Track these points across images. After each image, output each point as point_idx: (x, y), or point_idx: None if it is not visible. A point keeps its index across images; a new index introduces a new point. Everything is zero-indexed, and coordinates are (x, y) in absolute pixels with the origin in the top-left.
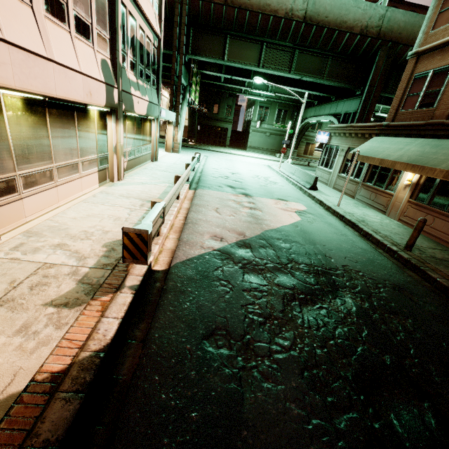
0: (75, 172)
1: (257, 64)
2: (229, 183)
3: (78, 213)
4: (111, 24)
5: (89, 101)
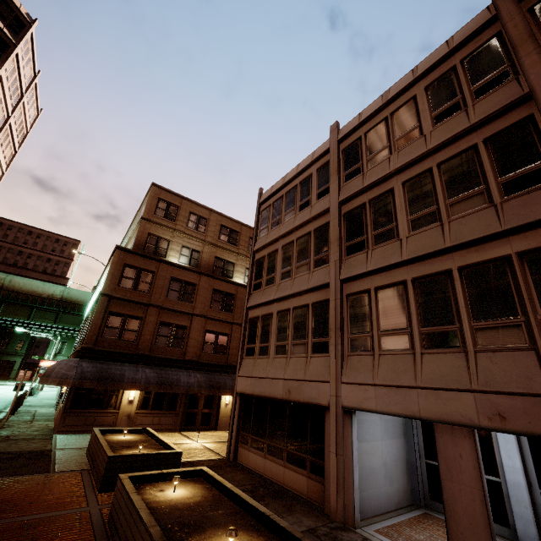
0: None
1: (28, 318)
2: None
3: None
4: None
5: None
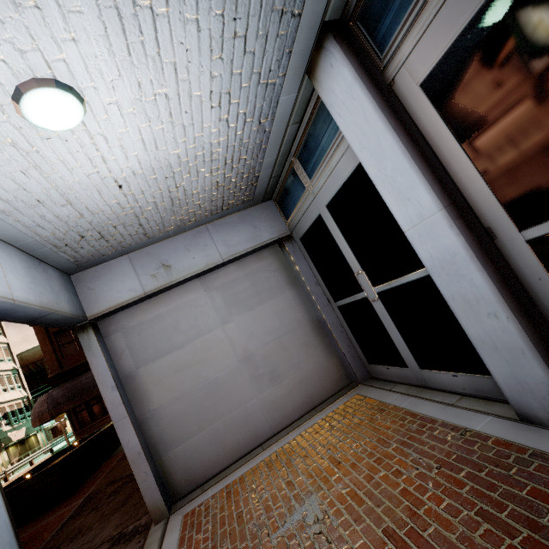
0: None
1: None
2: None
3: None
4: None
5: None
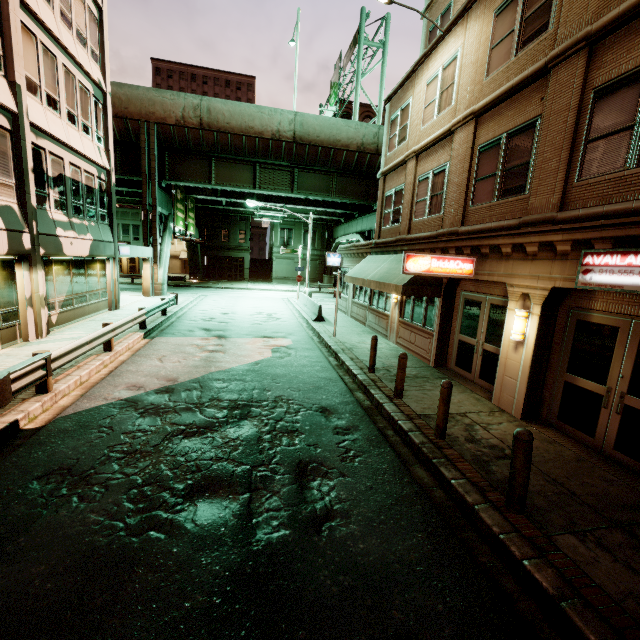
0: None
1: (253, 186)
2: (208, 326)
3: None
4: (17, 169)
5: None
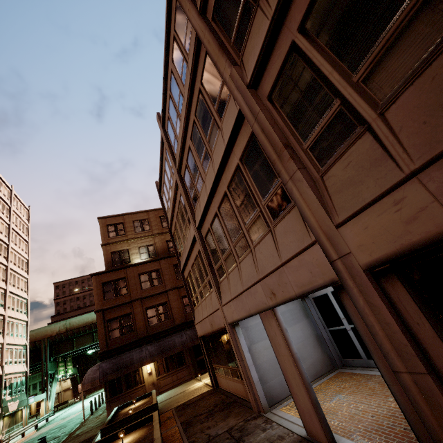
0: None
1: (93, 341)
2: (64, 417)
3: None
4: (0, 389)
5: None
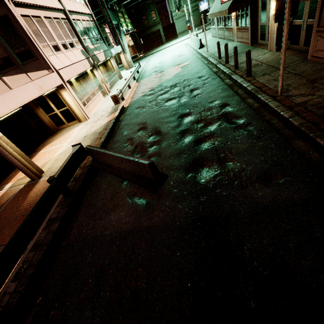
0: (95, 95)
1: None
2: (155, 70)
3: (102, 106)
4: (75, 34)
5: (86, 69)
